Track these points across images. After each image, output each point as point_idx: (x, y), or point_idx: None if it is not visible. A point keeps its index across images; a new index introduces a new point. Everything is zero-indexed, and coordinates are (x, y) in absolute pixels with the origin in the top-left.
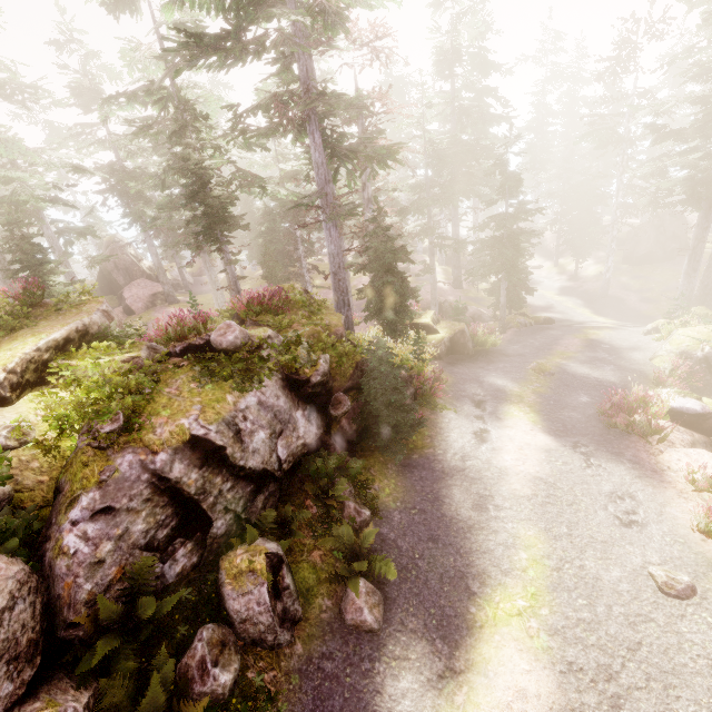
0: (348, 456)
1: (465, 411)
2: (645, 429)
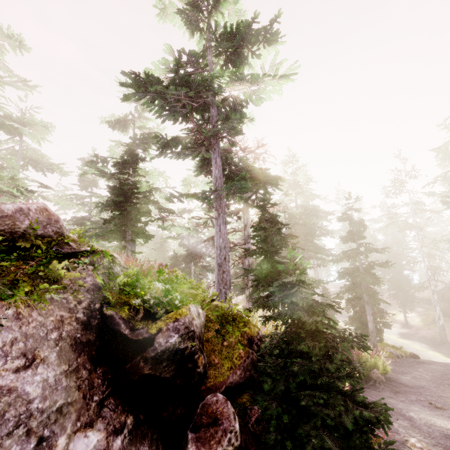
0: None
1: None
2: None
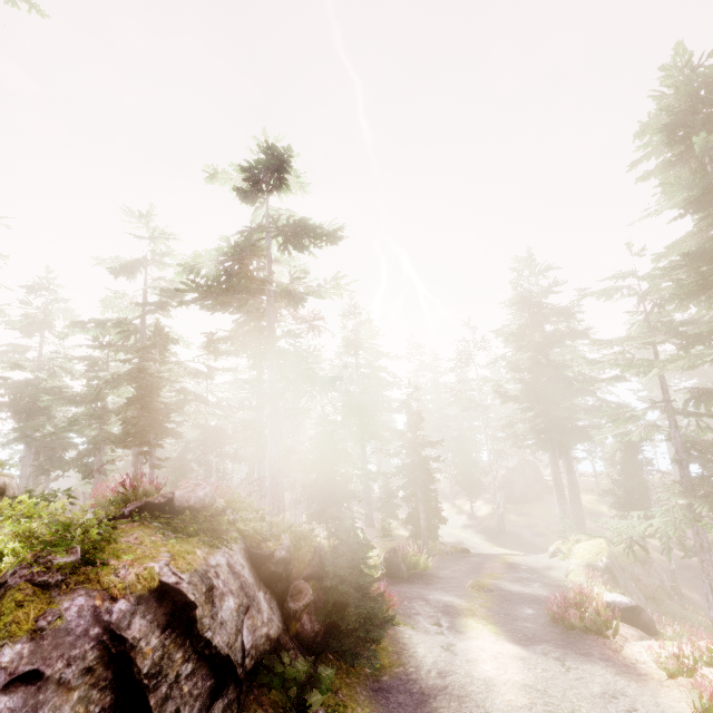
0: (312, 669)
1: (422, 627)
2: (597, 623)
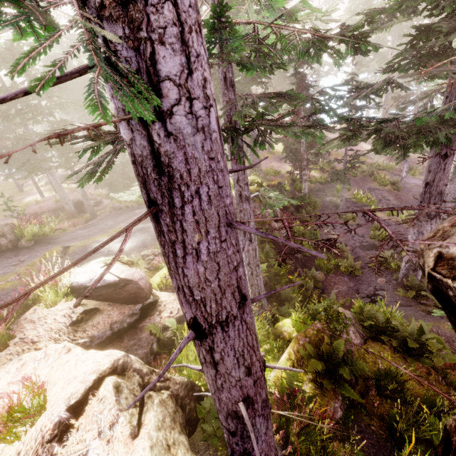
0: None
1: None
2: None
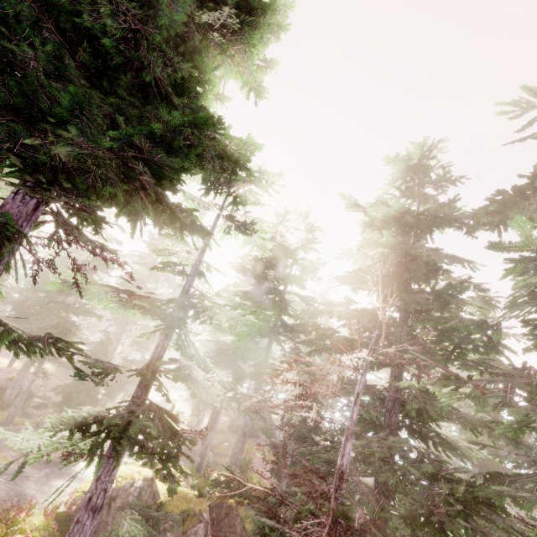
0: None
1: None
2: None
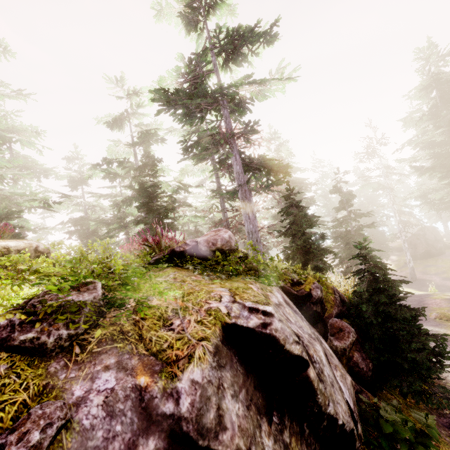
0: None
1: None
2: None
